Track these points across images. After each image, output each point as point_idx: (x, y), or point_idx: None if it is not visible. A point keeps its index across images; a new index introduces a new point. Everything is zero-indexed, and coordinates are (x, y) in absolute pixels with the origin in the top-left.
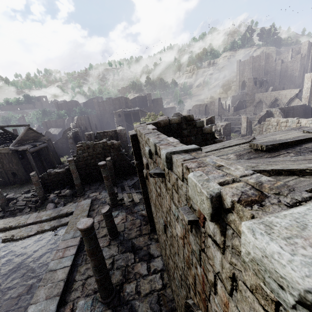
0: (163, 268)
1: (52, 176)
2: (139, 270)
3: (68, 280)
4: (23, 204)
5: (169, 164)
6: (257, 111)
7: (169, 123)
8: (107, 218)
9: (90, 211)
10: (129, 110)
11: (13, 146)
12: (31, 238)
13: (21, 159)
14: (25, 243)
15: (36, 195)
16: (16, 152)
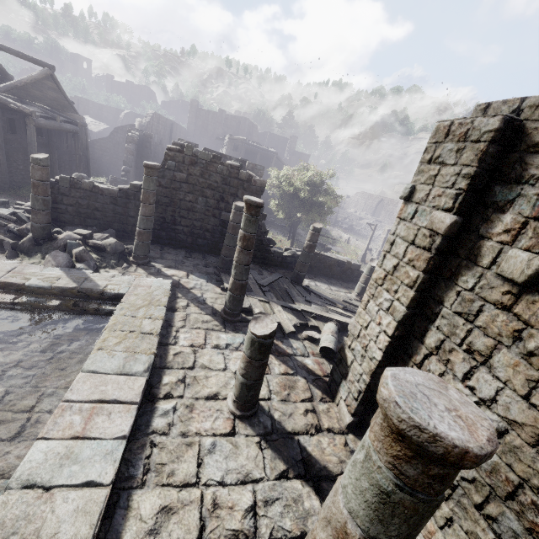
0: None
1: (80, 191)
2: None
3: None
4: None
5: None
6: None
7: None
8: (259, 353)
9: (167, 311)
10: (259, 146)
11: None
12: None
13: (8, 132)
14: None
15: (24, 220)
16: (2, 111)
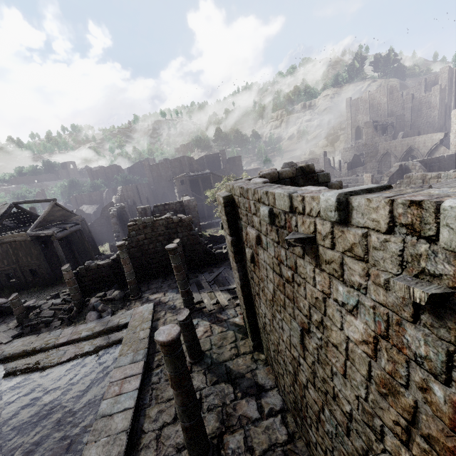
0: (283, 407)
1: (92, 271)
2: (245, 412)
3: (132, 430)
4: (50, 314)
5: (343, 213)
6: (383, 167)
7: (278, 178)
8: (186, 328)
9: (153, 322)
10: (197, 174)
11: (33, 230)
12: (66, 366)
13: (44, 249)
14: (57, 375)
15: (69, 301)
16: (37, 239)
